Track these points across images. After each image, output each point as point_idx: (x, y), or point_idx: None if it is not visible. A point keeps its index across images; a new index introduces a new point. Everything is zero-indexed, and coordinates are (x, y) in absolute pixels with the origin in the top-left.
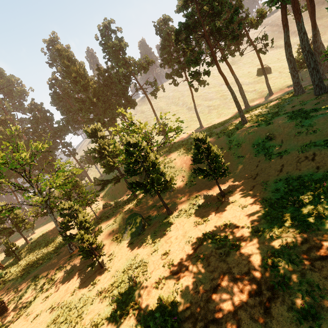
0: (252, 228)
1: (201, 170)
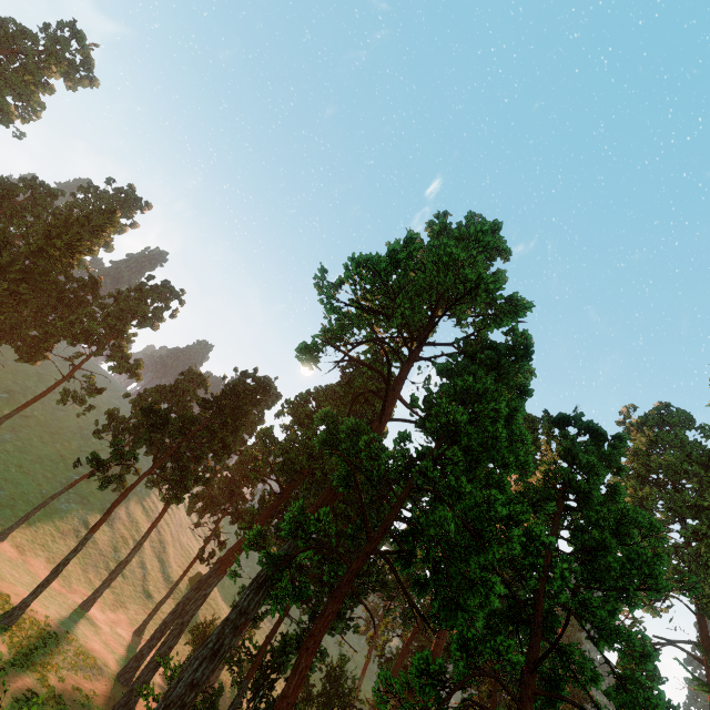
0: None
1: None
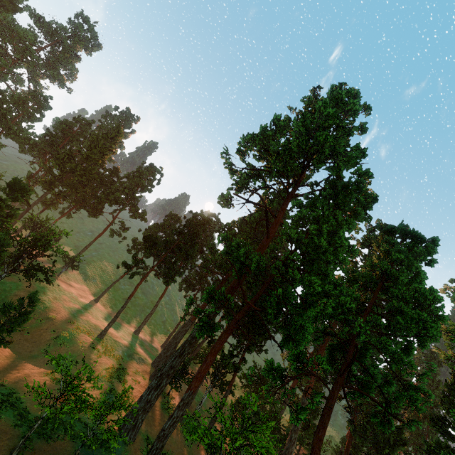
0: None
1: None
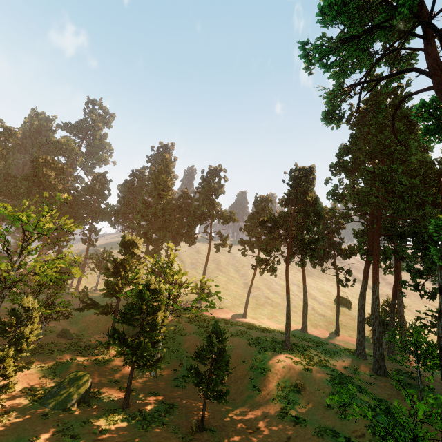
0: None
1: (198, 372)
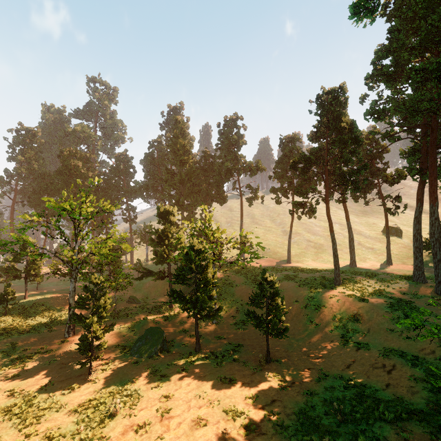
0: (277, 419)
1: (256, 316)
